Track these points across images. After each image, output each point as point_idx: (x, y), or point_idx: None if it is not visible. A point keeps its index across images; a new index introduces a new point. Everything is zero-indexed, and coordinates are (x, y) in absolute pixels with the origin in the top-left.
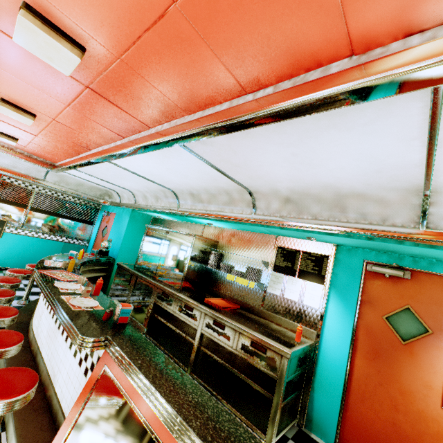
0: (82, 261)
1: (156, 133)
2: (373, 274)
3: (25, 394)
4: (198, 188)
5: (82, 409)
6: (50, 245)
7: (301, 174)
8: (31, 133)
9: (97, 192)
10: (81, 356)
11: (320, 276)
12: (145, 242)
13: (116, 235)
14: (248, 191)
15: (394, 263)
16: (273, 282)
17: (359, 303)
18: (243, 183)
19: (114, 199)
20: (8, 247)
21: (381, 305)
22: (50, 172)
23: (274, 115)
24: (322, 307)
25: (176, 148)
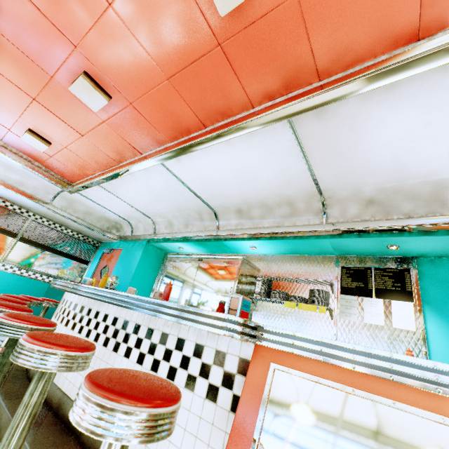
0: None
1: (269, 106)
2: None
3: (178, 405)
4: (252, 202)
5: (256, 444)
6: (33, 286)
7: (411, 159)
8: (78, 131)
9: (104, 224)
10: (189, 373)
11: (405, 292)
12: (166, 275)
13: (123, 272)
14: (321, 196)
15: None
16: (345, 306)
17: None
18: (321, 185)
19: (123, 232)
20: None
21: None
22: (60, 195)
23: None
24: (421, 328)
25: (277, 130)
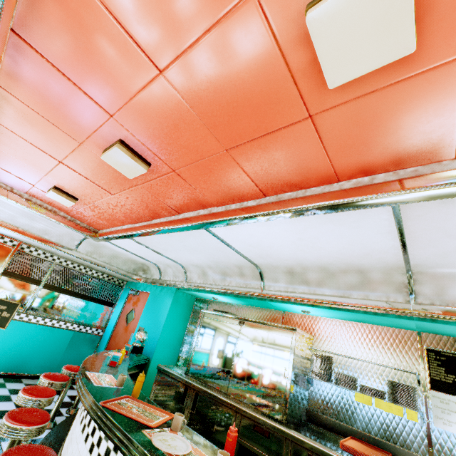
0: (127, 369)
1: (368, 186)
2: None
3: None
4: (309, 265)
5: None
6: (56, 335)
7: None
8: (108, 190)
9: (131, 266)
10: None
11: None
12: (201, 335)
13: (151, 322)
14: (408, 270)
15: None
16: (440, 409)
17: None
18: (413, 260)
19: (150, 274)
20: (1, 340)
21: None
22: (86, 240)
23: None
24: None
25: (371, 209)
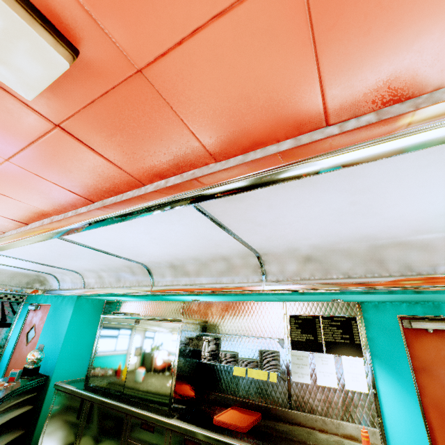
0: None
1: (159, 190)
2: (413, 331)
3: None
4: (184, 258)
5: None
6: None
7: (341, 227)
8: None
9: (22, 280)
10: None
11: (354, 346)
12: (101, 341)
13: (51, 337)
14: (256, 254)
15: (441, 315)
16: (297, 365)
17: (413, 373)
18: (253, 245)
19: (49, 285)
20: None
21: (440, 370)
22: None
23: (393, 147)
24: (373, 389)
25: (182, 209)
